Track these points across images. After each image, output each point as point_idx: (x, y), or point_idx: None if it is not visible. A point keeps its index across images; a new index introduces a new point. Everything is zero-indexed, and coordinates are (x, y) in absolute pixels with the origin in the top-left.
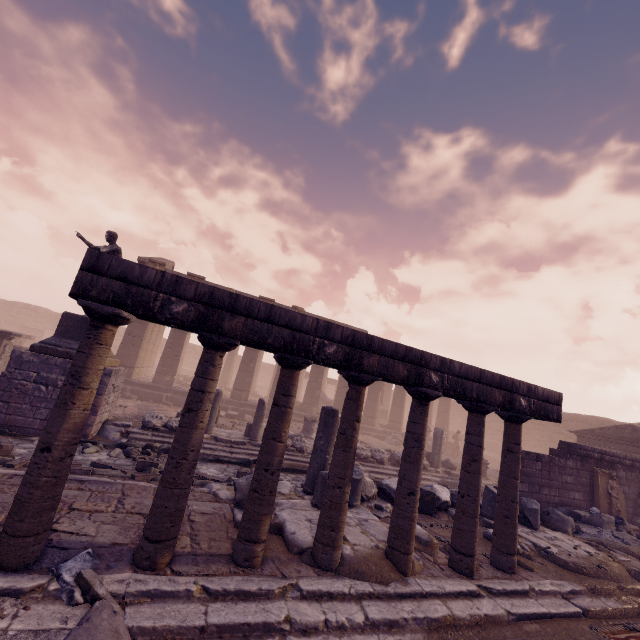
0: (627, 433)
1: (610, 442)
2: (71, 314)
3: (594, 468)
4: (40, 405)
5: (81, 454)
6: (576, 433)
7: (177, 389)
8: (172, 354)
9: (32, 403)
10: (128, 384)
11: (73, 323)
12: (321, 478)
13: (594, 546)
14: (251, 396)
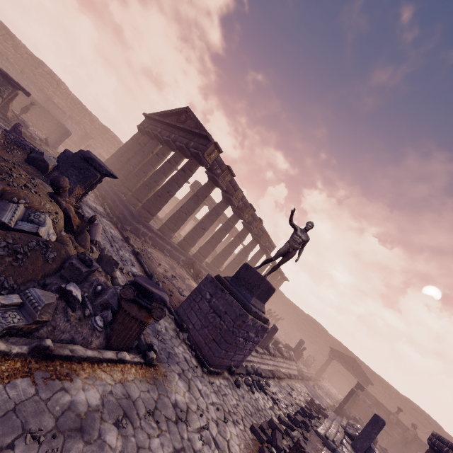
0: (351, 361)
1: (343, 361)
2: (268, 282)
3: (357, 392)
4: (237, 352)
5: (254, 395)
6: (332, 349)
7: (174, 244)
8: (185, 219)
9: (235, 351)
10: (148, 230)
11: (265, 288)
12: None
13: None
14: None
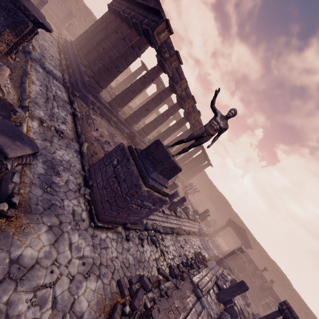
0: (241, 230)
1: (235, 229)
2: (173, 161)
3: (238, 252)
4: (131, 215)
5: (143, 248)
6: (230, 220)
7: (120, 118)
8: (131, 97)
9: (129, 214)
10: (97, 100)
11: (170, 167)
12: (236, 314)
13: (241, 298)
14: (129, 108)
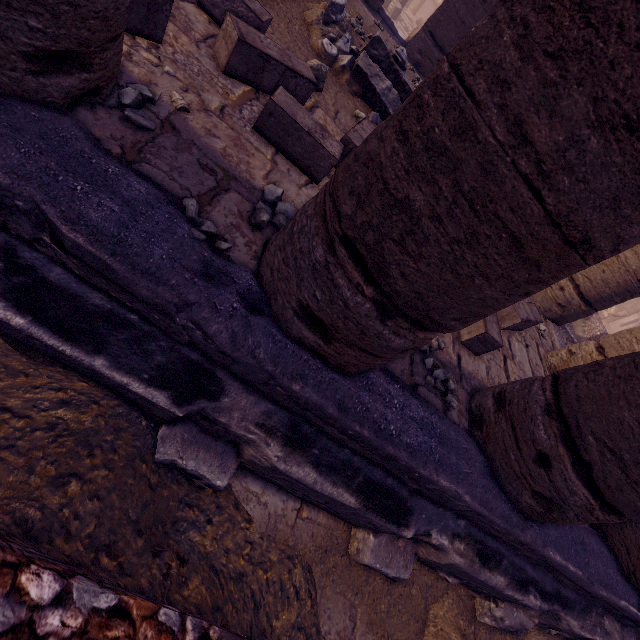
0: None
1: None
2: None
3: None
4: None
5: None
6: None
7: None
8: None
9: None
10: None
11: None
12: None
13: None
14: None
